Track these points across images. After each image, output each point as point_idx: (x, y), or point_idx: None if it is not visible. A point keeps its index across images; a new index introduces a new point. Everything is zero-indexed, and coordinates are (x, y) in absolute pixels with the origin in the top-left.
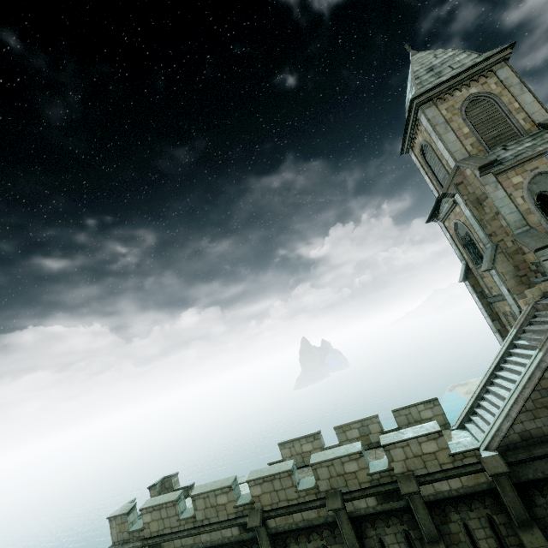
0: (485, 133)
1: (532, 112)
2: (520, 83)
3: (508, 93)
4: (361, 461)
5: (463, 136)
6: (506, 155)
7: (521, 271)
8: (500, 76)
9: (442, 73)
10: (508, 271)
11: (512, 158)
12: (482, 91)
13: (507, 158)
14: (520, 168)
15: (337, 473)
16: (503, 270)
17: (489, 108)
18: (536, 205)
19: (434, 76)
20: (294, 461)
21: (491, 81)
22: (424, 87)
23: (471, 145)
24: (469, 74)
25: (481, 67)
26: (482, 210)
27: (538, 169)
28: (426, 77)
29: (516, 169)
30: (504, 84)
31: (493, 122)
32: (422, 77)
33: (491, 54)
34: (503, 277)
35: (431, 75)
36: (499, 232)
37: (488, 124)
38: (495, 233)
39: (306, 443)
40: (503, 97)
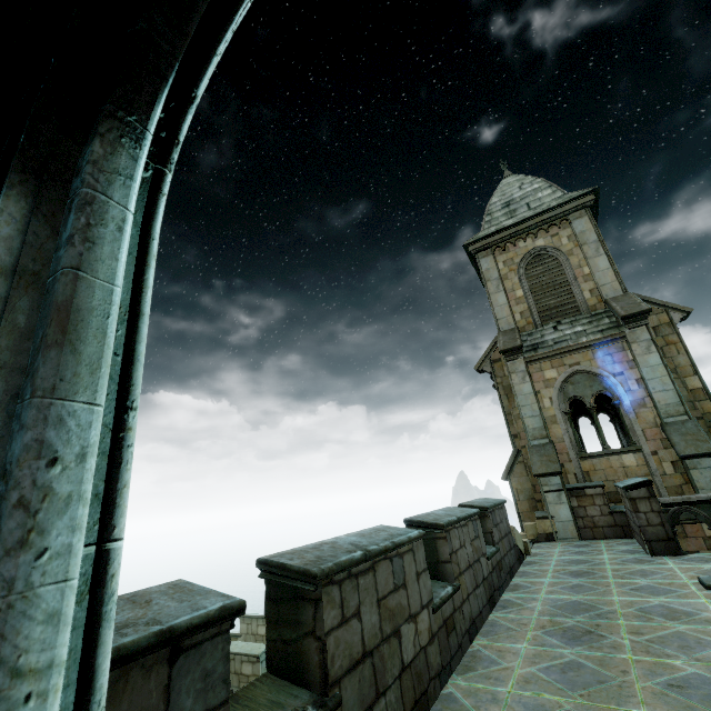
0: (542, 300)
1: (602, 283)
2: (597, 241)
3: (580, 252)
4: (256, 666)
5: (515, 300)
6: (549, 338)
7: (537, 494)
8: (575, 228)
9: (516, 212)
10: (524, 488)
11: (550, 345)
12: (550, 244)
13: (546, 343)
14: (558, 359)
15: (235, 670)
16: (518, 485)
17: (554, 268)
18: (566, 413)
19: (506, 215)
20: (248, 640)
21: (563, 233)
22: (488, 229)
23: (520, 314)
24: (537, 221)
25: (553, 214)
26: (513, 401)
27: (578, 366)
28: (499, 214)
29: (553, 359)
30: (577, 240)
31: (554, 288)
32: (495, 213)
33: (566, 199)
34: (516, 495)
35: (505, 213)
36: (523, 435)
37: (547, 289)
38: (520, 435)
39: (262, 625)
40: (574, 256)
